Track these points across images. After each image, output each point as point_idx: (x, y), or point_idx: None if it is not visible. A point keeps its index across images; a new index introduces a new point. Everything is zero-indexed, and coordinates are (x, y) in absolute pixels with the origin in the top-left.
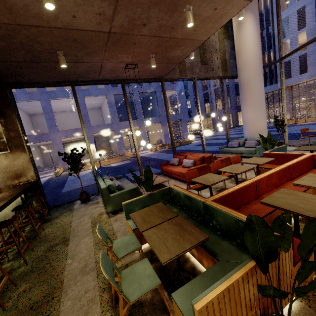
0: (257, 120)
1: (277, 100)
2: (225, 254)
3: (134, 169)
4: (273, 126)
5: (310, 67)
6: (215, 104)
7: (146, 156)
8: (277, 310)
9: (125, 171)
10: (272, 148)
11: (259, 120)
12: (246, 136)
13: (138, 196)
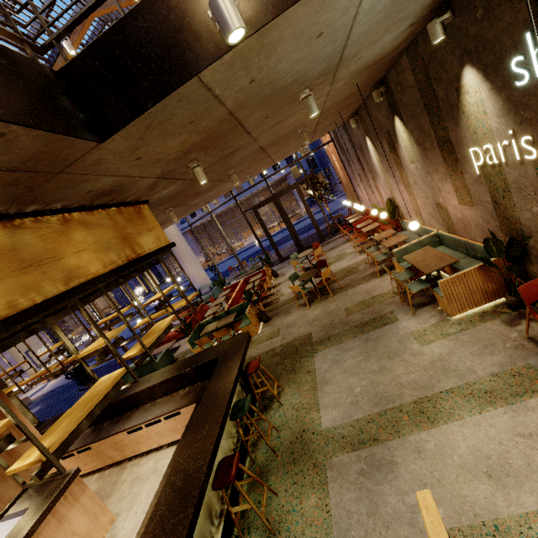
0: (199, 272)
1: None
2: (243, 316)
3: (82, 393)
4: None
5: (197, 212)
6: None
7: (59, 385)
8: (258, 308)
9: (67, 405)
10: (224, 285)
11: (200, 271)
12: (197, 287)
13: (172, 355)
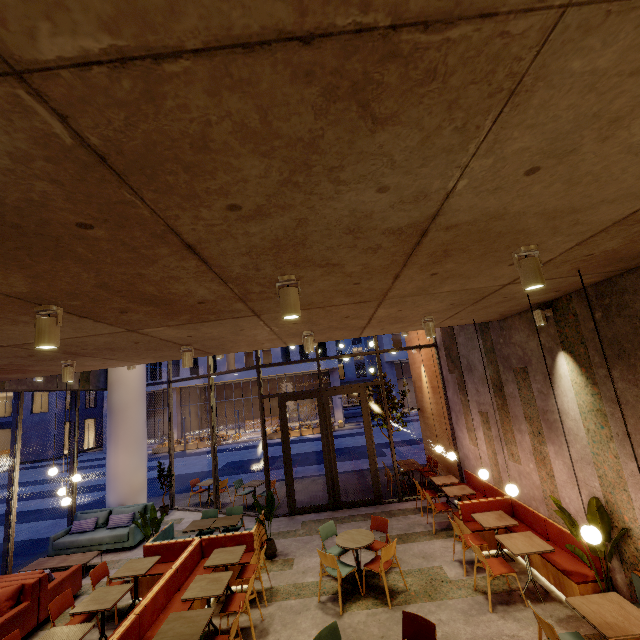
0: (133, 471)
1: (160, 405)
2: None
3: None
4: (153, 455)
5: (202, 369)
6: (31, 399)
7: None
8: None
9: None
10: (156, 532)
11: (137, 470)
12: (112, 502)
13: None
